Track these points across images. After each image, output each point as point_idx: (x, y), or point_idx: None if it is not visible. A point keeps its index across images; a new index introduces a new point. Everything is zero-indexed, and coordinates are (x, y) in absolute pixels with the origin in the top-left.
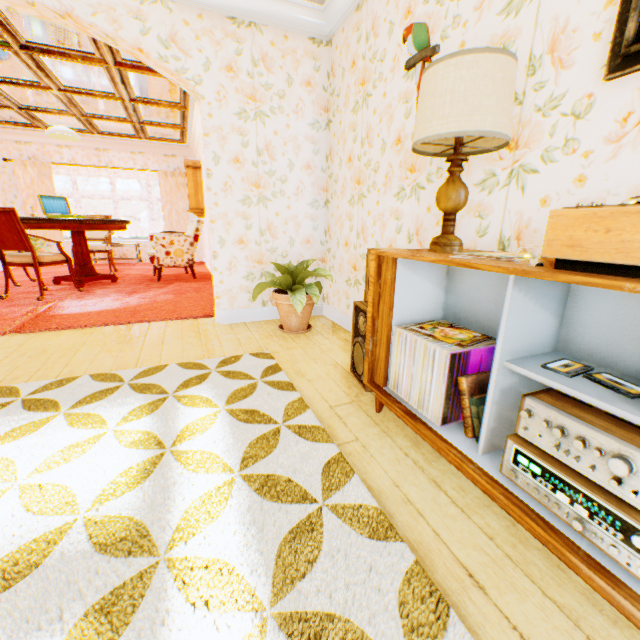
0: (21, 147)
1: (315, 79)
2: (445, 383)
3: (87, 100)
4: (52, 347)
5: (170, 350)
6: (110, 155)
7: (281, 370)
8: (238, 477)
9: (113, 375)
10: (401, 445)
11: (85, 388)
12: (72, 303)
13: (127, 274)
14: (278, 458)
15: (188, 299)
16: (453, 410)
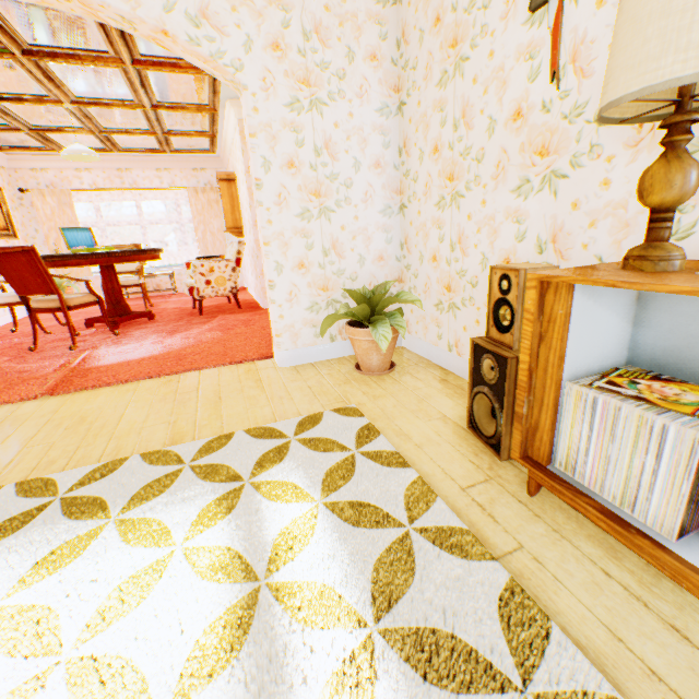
0: (37, 175)
1: (381, 50)
2: (690, 480)
3: (103, 112)
4: (91, 413)
5: (231, 409)
6: (133, 175)
7: (377, 432)
8: (375, 634)
9: (168, 452)
10: (590, 555)
11: (136, 475)
12: (108, 350)
13: (164, 309)
14: (423, 592)
15: (238, 336)
16: (693, 515)
